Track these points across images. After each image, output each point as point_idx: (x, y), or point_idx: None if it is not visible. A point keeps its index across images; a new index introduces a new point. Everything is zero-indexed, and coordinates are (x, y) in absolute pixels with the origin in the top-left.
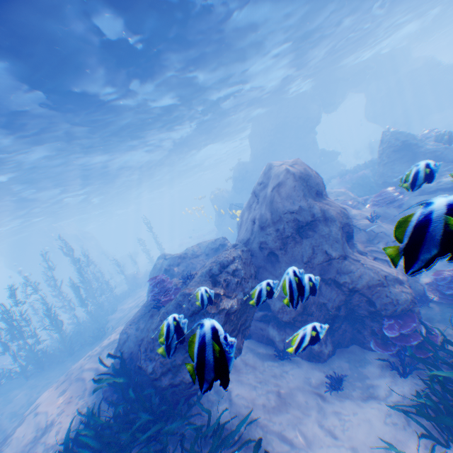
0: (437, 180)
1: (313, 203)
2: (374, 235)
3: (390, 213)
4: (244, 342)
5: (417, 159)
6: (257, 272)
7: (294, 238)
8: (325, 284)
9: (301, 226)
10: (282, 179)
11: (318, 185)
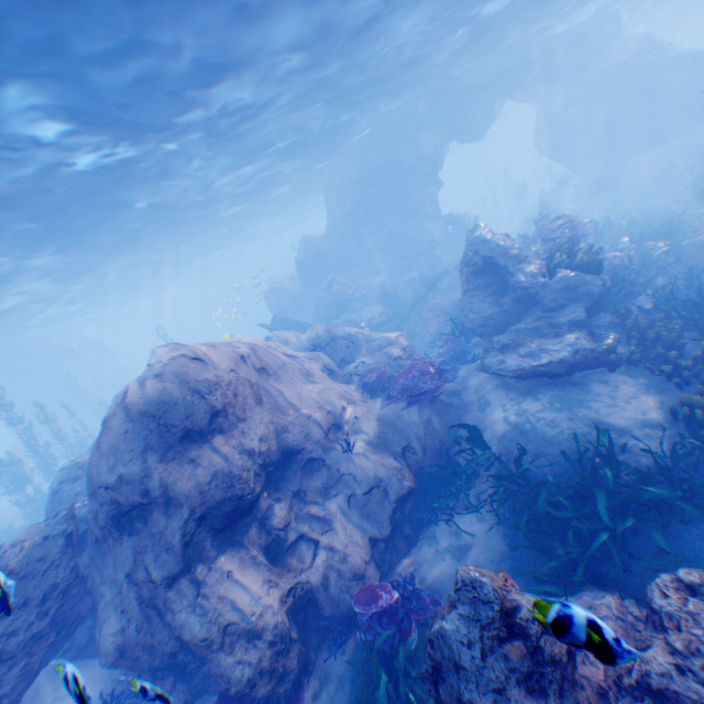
0: (509, 349)
1: (154, 467)
2: (338, 477)
3: (405, 417)
4: (85, 664)
5: (504, 294)
6: (91, 564)
7: (113, 533)
8: (158, 613)
9: (126, 511)
10: (113, 414)
11: (194, 416)
